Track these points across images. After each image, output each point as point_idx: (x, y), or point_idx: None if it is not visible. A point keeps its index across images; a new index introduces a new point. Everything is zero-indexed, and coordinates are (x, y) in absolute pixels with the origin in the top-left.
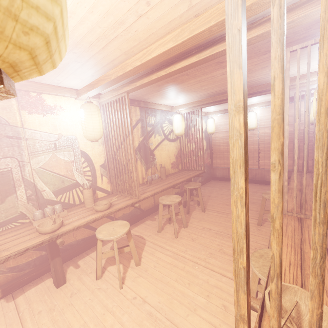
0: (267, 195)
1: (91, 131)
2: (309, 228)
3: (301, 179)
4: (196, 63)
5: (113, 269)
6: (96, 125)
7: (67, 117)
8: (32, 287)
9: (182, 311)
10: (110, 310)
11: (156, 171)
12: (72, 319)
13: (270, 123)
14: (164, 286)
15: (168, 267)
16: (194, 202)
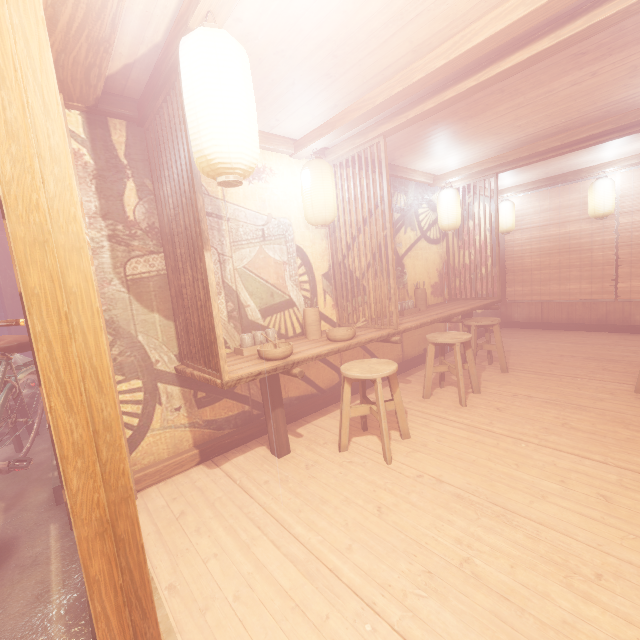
0: None
1: (322, 208)
2: None
3: None
4: (545, 53)
5: (363, 441)
6: (329, 196)
7: (279, 187)
8: (237, 454)
9: (518, 496)
10: (382, 487)
11: (406, 296)
12: (322, 492)
13: None
14: (468, 465)
15: (466, 443)
16: (478, 359)
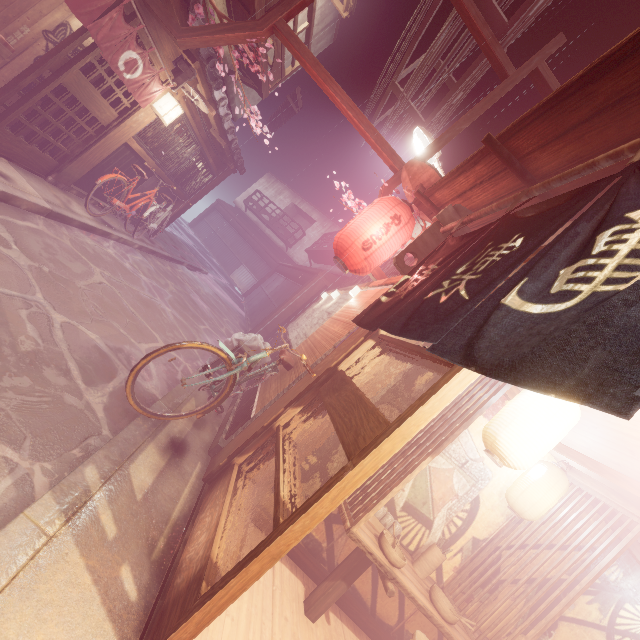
0: None
1: (529, 503)
2: None
3: None
4: None
5: None
6: (544, 503)
7: None
8: (288, 565)
9: None
10: None
11: None
12: None
13: None
14: None
15: None
16: None
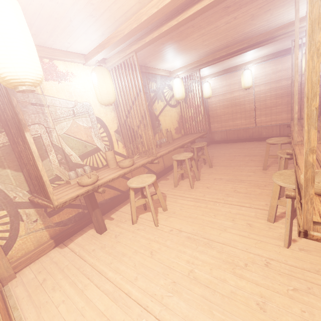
0: (271, 140)
1: (106, 95)
2: (319, 148)
3: (300, 123)
4: (208, 6)
5: (144, 216)
6: (109, 88)
7: (79, 84)
8: (78, 237)
9: (215, 232)
10: (153, 240)
11: (162, 136)
12: (123, 250)
13: (265, 80)
14: (193, 220)
15: (193, 208)
16: (200, 162)
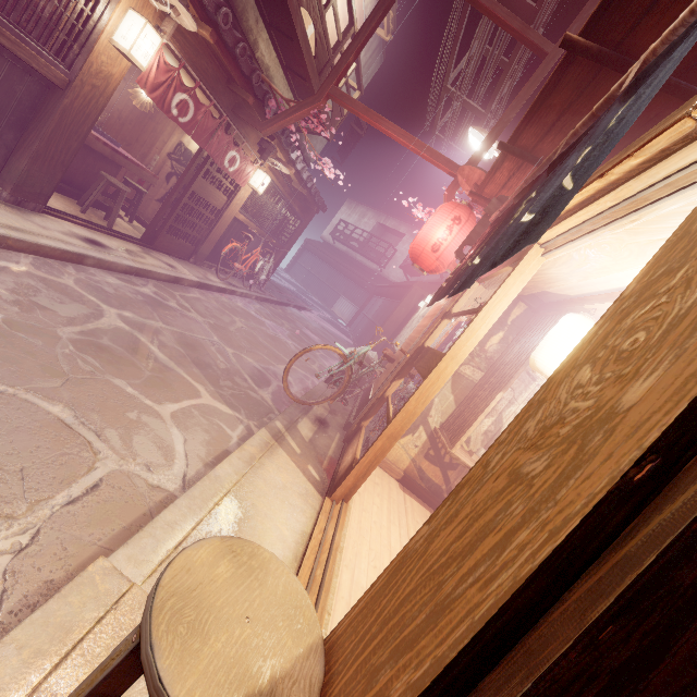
0: None
1: None
2: None
3: None
4: None
5: None
6: None
7: None
8: (416, 500)
9: None
10: None
11: None
12: None
13: None
14: None
15: None
16: None
